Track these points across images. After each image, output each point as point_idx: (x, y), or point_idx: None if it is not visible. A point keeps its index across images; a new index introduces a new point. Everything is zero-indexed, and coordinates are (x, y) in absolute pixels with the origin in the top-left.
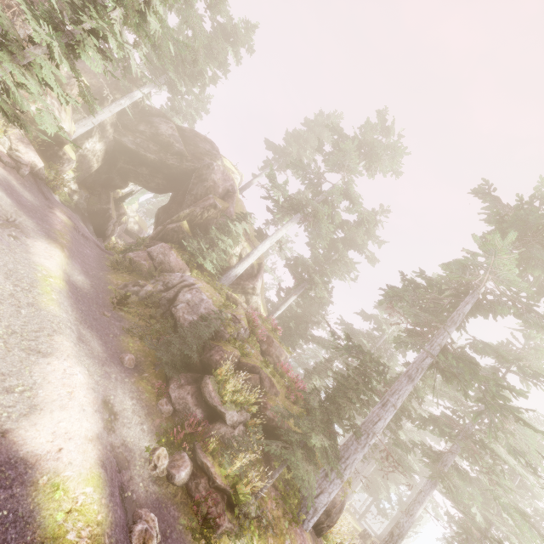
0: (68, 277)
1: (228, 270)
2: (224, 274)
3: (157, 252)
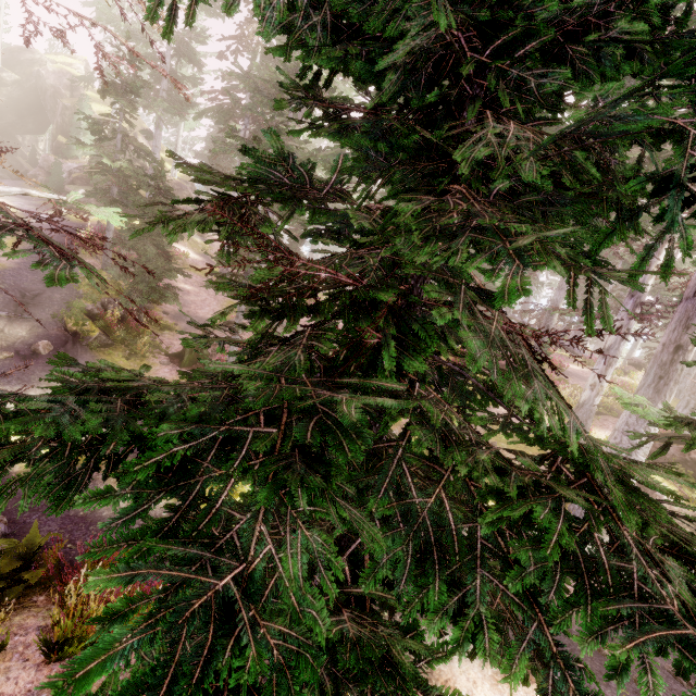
0: None
1: None
2: None
3: (42, 162)
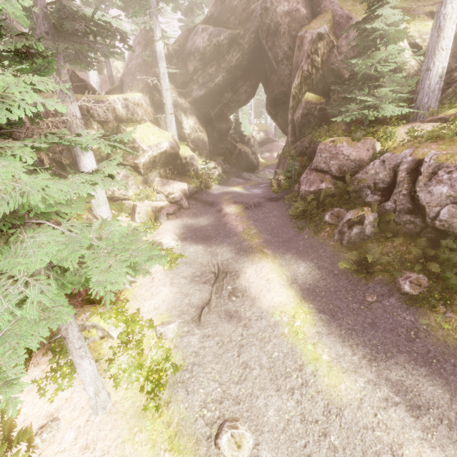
0: (296, 284)
1: (418, 85)
2: (418, 95)
3: (323, 161)
